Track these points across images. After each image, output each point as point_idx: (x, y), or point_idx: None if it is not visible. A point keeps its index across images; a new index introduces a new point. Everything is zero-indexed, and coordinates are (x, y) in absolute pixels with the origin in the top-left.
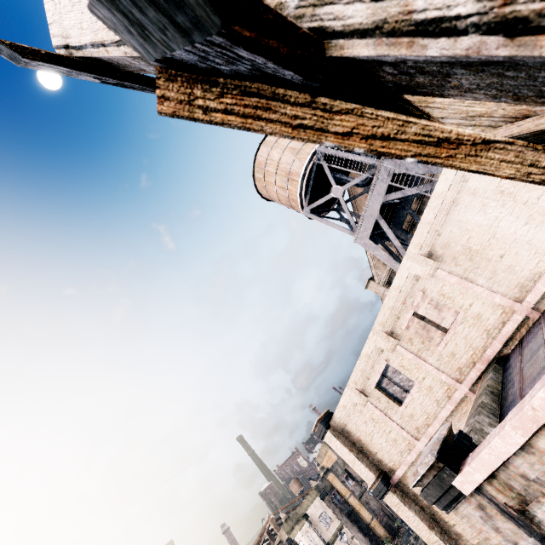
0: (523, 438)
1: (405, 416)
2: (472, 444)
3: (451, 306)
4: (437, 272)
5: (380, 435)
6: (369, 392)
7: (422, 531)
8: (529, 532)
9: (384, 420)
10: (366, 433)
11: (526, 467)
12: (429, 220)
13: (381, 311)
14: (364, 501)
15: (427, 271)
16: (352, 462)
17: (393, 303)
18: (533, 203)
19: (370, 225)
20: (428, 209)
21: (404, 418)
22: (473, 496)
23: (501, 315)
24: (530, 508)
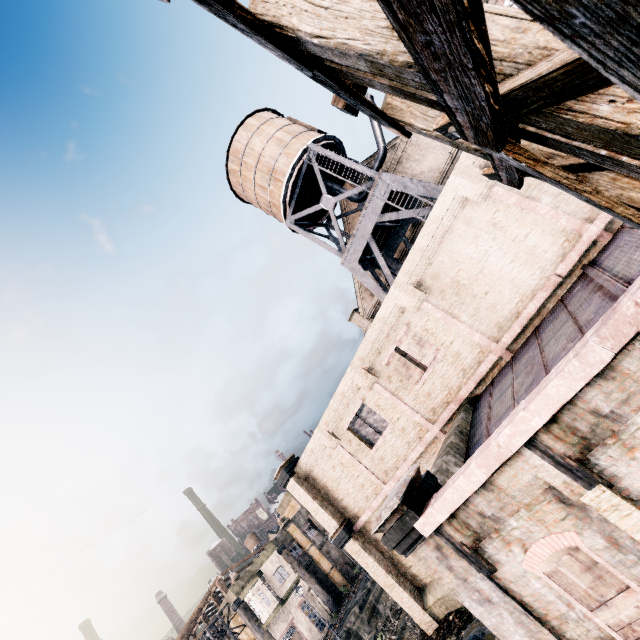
0: (485, 475)
1: (376, 459)
2: (437, 484)
3: (433, 343)
4: (423, 305)
5: (347, 480)
6: (340, 434)
7: (380, 576)
8: (479, 568)
9: (353, 464)
10: (333, 479)
11: (484, 505)
12: (422, 247)
13: (363, 344)
14: (325, 551)
15: (414, 303)
16: (315, 511)
17: (376, 336)
18: (521, 240)
19: (361, 247)
20: (423, 234)
21: (374, 461)
22: (433, 537)
23: (479, 354)
24: (482, 545)
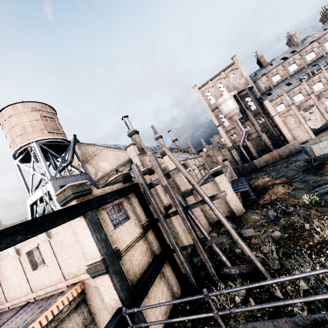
0: None
1: None
2: None
3: None
4: None
5: None
6: None
7: None
8: None
9: None
10: None
11: None
12: None
13: None
14: None
15: None
16: None
17: None
18: (20, 279)
19: (34, 200)
20: None
21: None
22: None
23: (3, 300)
24: None
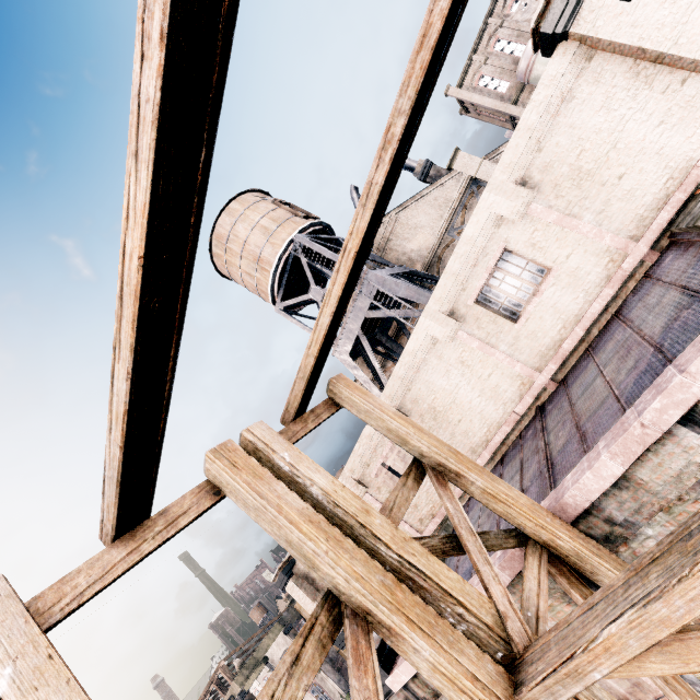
0: None
1: None
2: None
3: None
4: None
5: None
6: None
7: None
8: None
9: None
10: None
11: None
12: (400, 375)
13: (352, 457)
14: None
15: None
16: None
17: (364, 451)
18: (485, 378)
19: (351, 340)
20: (400, 364)
21: None
22: (402, 690)
23: None
24: (440, 699)
